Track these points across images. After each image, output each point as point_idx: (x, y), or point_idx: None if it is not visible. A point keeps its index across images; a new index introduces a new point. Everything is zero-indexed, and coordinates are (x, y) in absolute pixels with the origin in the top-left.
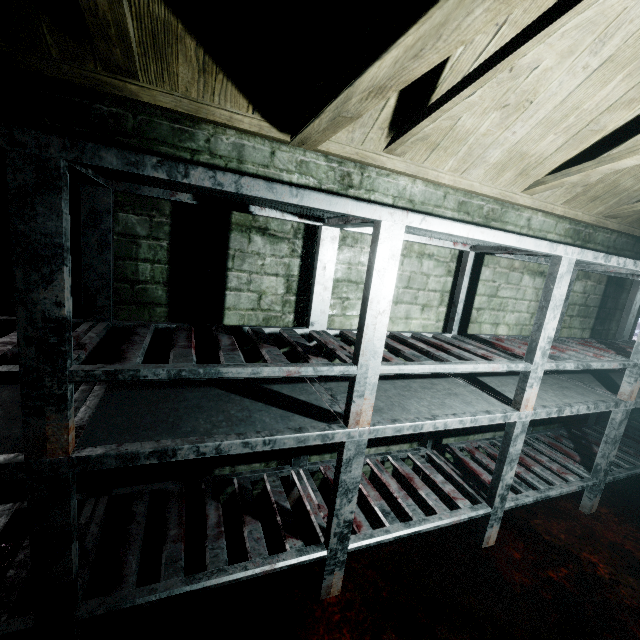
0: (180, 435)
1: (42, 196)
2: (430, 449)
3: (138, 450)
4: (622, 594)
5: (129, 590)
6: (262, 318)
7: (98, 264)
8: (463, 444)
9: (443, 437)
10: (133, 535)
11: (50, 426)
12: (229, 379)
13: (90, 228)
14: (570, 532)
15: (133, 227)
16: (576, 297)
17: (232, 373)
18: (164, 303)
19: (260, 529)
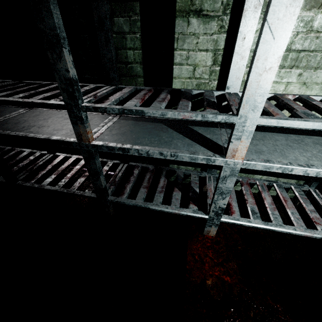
0: (133, 143)
1: (42, 3)
2: (313, 188)
3: (114, 146)
4: None
5: (124, 198)
6: (195, 84)
7: (107, 53)
8: None
9: None
10: (131, 180)
11: (81, 129)
12: (173, 121)
13: (100, 30)
14: None
15: (122, 27)
16: None
17: (150, 113)
18: (141, 75)
19: (179, 195)
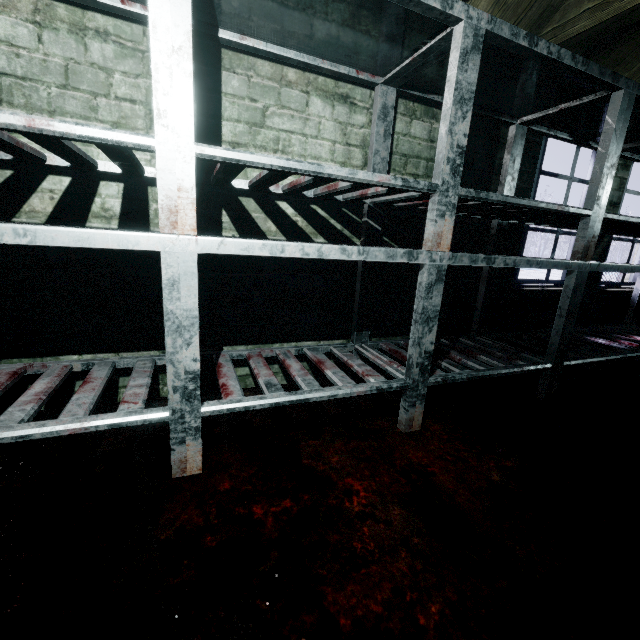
0: None
1: None
2: None
3: None
4: (360, 534)
5: None
6: None
7: None
8: (247, 351)
9: (223, 345)
10: None
11: None
12: None
13: None
14: (354, 454)
15: None
16: (418, 146)
17: None
18: None
19: None
